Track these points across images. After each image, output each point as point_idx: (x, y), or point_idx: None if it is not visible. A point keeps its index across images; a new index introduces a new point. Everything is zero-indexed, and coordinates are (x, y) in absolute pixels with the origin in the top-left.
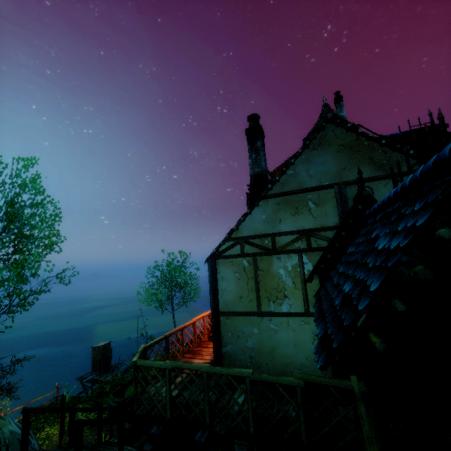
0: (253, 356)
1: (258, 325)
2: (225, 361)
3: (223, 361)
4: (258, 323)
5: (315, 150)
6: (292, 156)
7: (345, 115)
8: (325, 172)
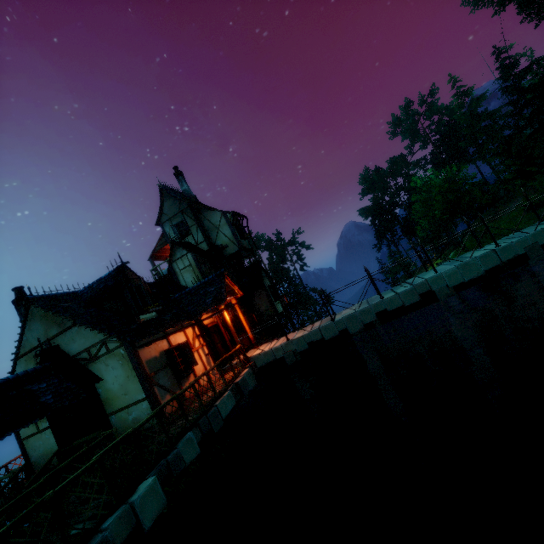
0: (45, 458)
1: (41, 439)
2: (34, 467)
3: (34, 467)
4: (41, 437)
5: (31, 321)
6: (159, 238)
7: (187, 188)
8: (40, 334)
